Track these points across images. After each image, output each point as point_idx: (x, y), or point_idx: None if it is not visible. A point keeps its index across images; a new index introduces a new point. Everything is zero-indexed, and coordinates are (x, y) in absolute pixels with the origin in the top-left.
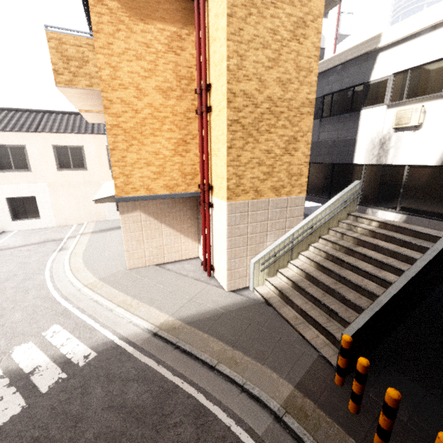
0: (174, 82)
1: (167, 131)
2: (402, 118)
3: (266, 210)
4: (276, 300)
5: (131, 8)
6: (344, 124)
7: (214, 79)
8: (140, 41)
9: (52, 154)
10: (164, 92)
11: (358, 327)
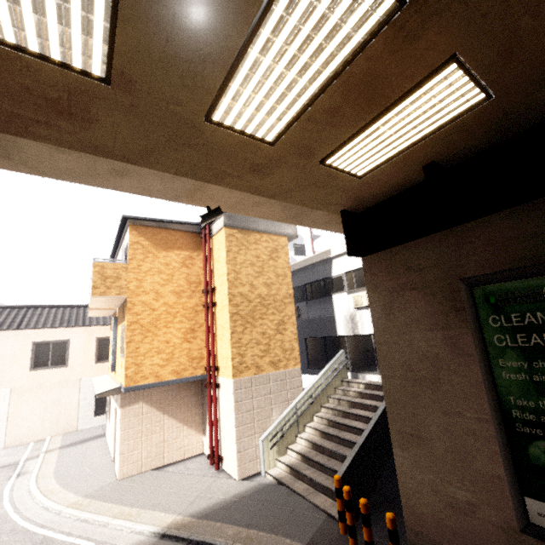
0: (186, 286)
1: (178, 322)
2: (357, 301)
3: (267, 383)
4: (288, 478)
5: (158, 244)
6: (324, 305)
7: (218, 284)
8: (162, 262)
9: (30, 352)
10: (177, 294)
11: (345, 468)
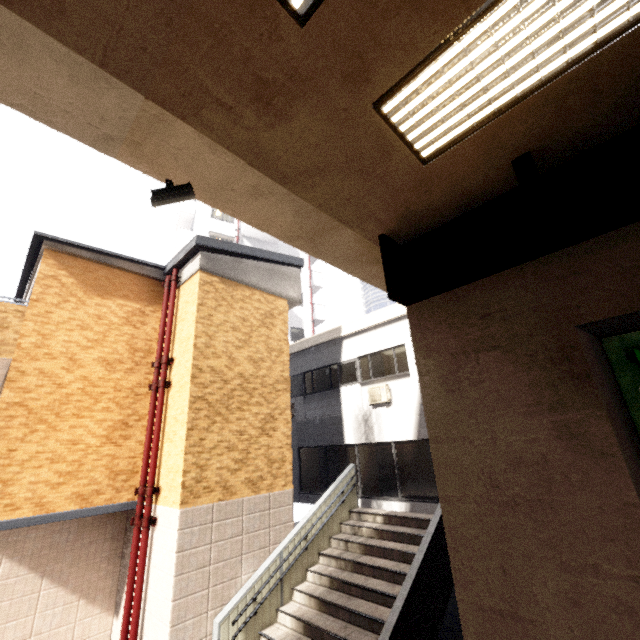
0: (126, 354)
1: (102, 410)
2: (374, 395)
3: (239, 516)
4: None
5: (90, 285)
6: (328, 401)
7: (178, 354)
8: (92, 313)
9: None
10: (109, 364)
11: None
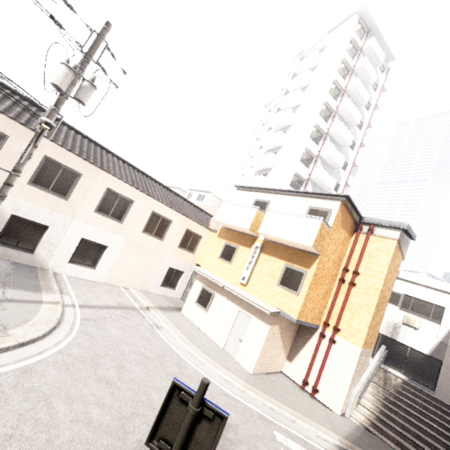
0: (337, 259)
1: (325, 283)
2: (410, 320)
3: (365, 356)
4: (372, 429)
5: (342, 222)
6: None
7: (364, 273)
8: (338, 236)
9: (148, 217)
10: (333, 263)
11: None
